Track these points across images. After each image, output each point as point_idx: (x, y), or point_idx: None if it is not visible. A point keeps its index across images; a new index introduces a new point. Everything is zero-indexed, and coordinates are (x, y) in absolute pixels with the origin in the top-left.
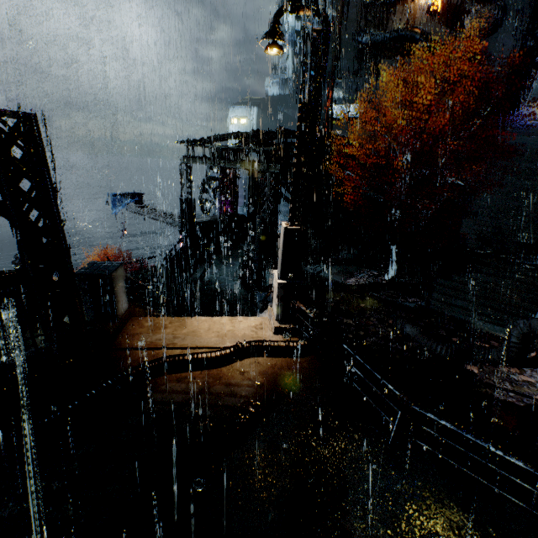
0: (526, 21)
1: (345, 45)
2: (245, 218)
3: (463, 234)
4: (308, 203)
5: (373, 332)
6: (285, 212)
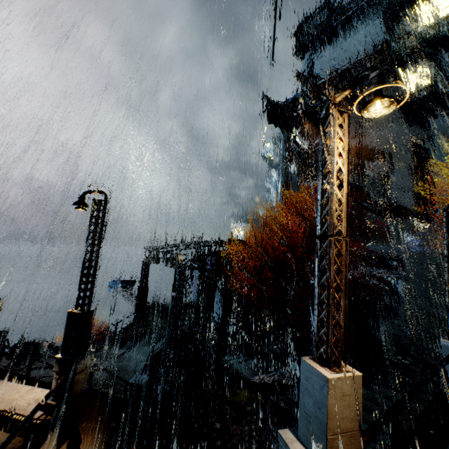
0: (412, 169)
1: (291, 188)
2: (194, 304)
3: (381, 337)
4: (90, 293)
5: (234, 444)
6: (219, 301)
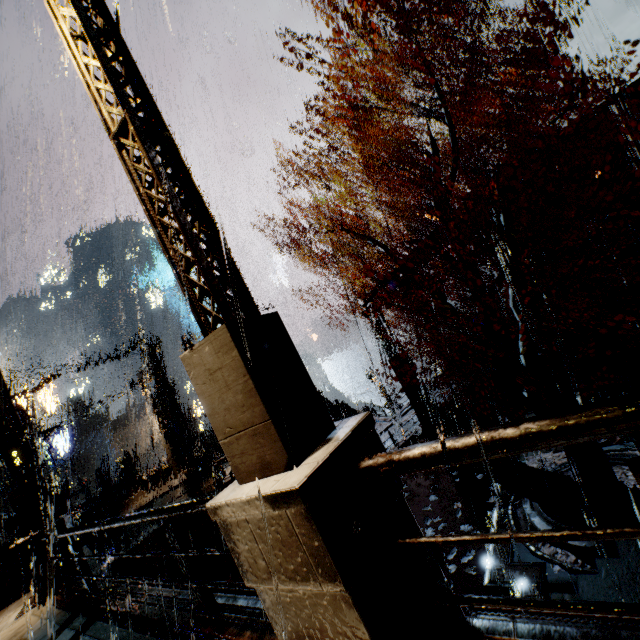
0: None
1: None
2: None
3: None
4: None
5: None
6: None
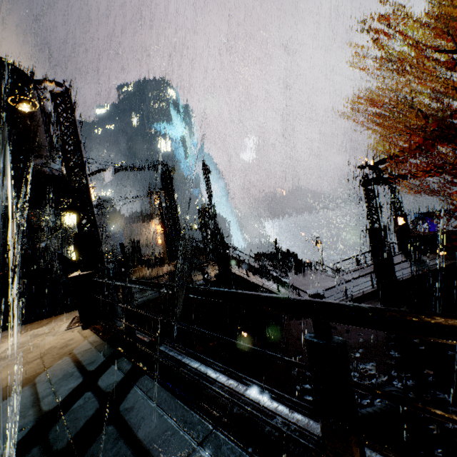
0: None
1: None
2: None
3: None
4: (214, 220)
5: None
6: None
